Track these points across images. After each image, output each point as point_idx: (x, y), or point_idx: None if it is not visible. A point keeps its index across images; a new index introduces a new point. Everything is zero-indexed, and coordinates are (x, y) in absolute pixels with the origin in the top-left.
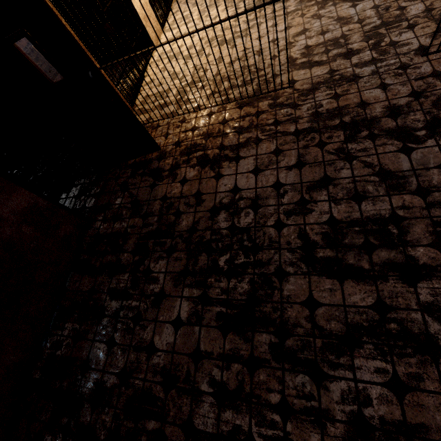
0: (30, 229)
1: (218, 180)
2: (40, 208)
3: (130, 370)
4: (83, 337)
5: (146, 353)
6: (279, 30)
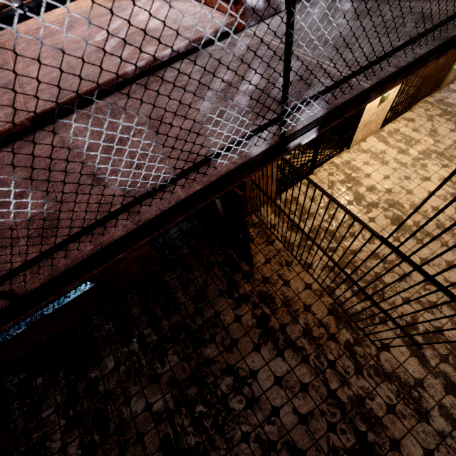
0: (135, 266)
1: (254, 351)
2: (150, 256)
3: (112, 396)
4: (110, 343)
5: (124, 399)
6: (446, 277)
